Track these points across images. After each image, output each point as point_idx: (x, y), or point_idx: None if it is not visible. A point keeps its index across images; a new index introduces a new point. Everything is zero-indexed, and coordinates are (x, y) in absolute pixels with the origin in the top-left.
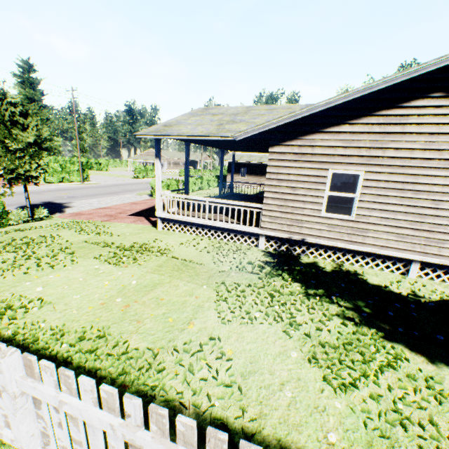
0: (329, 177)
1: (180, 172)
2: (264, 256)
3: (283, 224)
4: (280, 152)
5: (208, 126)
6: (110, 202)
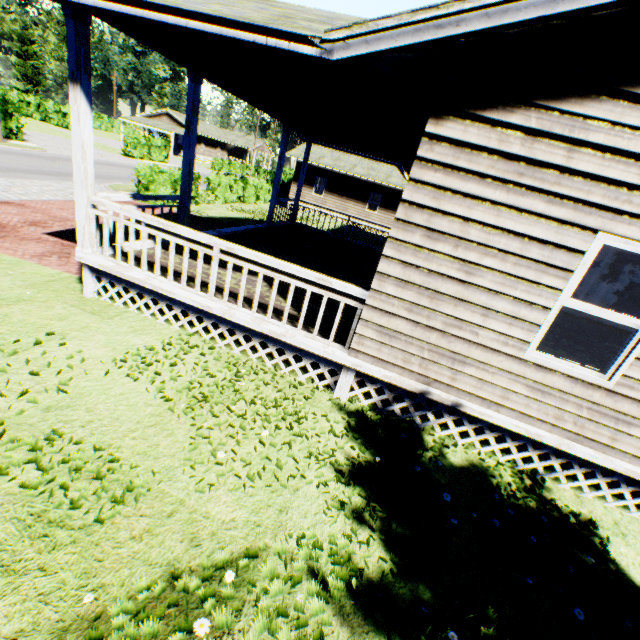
0: (589, 255)
1: (214, 164)
2: (346, 432)
3: (412, 355)
4: (462, 142)
5: (244, 10)
6: (36, 192)
